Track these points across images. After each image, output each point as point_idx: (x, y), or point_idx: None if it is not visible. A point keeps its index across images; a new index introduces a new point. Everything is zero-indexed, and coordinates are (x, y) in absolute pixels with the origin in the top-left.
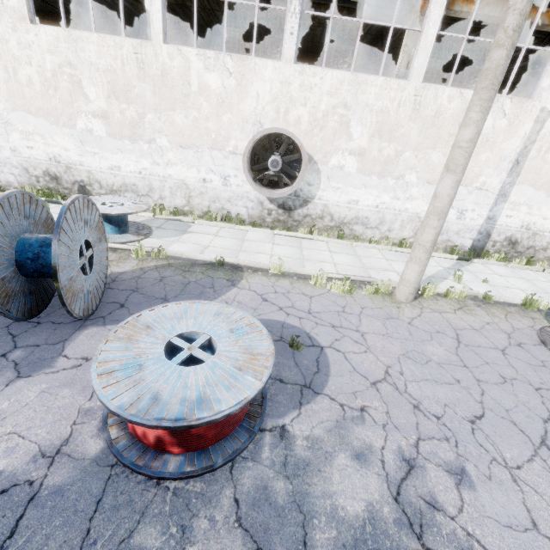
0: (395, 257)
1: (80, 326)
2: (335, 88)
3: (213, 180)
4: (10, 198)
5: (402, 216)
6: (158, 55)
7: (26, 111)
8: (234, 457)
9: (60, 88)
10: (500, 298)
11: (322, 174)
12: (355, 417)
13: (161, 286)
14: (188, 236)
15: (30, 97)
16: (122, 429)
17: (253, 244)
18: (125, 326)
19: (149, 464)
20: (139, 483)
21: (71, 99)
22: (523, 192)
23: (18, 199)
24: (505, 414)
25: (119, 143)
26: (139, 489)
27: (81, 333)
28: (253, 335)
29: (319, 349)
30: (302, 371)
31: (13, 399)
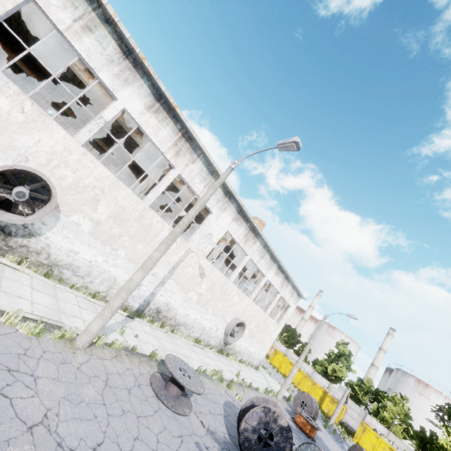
0: (87, 305)
1: None
2: (101, 178)
3: None
4: None
5: (105, 275)
6: None
7: None
8: None
9: None
10: (140, 350)
11: (60, 221)
12: None
13: None
14: None
15: None
16: None
17: None
18: None
19: None
20: None
21: None
22: (172, 284)
23: None
24: (116, 439)
25: None
26: None
27: None
28: None
29: None
30: None
31: None
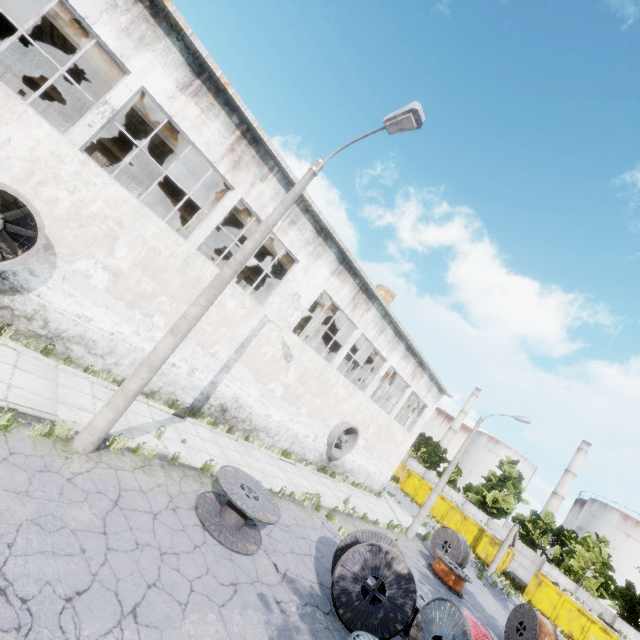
0: (107, 396)
1: None
2: (116, 202)
3: None
4: None
5: (137, 354)
6: None
7: None
8: None
9: None
10: (187, 461)
11: (58, 270)
12: None
13: None
14: None
15: None
16: None
17: None
18: None
19: None
20: None
21: None
22: (242, 369)
23: None
24: (114, 585)
25: None
26: None
27: None
28: None
29: None
30: None
31: None
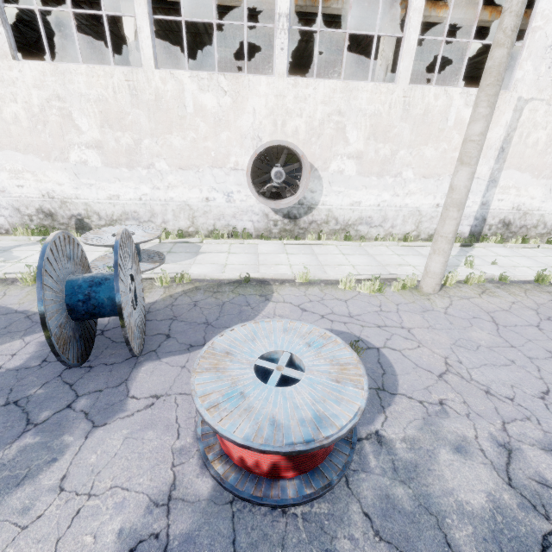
0: (404, 251)
1: (134, 363)
2: (328, 97)
3: (216, 198)
4: (56, 241)
5: (403, 211)
6: (150, 80)
7: (13, 149)
8: (346, 471)
9: (49, 123)
10: (514, 278)
11: (323, 180)
12: (438, 411)
13: (198, 311)
14: (202, 257)
15: (17, 134)
16: (225, 462)
17: (268, 257)
18: (206, 356)
19: (268, 494)
20: (265, 515)
21: (62, 132)
22: (511, 176)
23: (61, 241)
24: None
25: (116, 171)
26: (268, 521)
27: (139, 371)
28: (331, 346)
29: (375, 350)
30: (369, 375)
31: (99, 451)
